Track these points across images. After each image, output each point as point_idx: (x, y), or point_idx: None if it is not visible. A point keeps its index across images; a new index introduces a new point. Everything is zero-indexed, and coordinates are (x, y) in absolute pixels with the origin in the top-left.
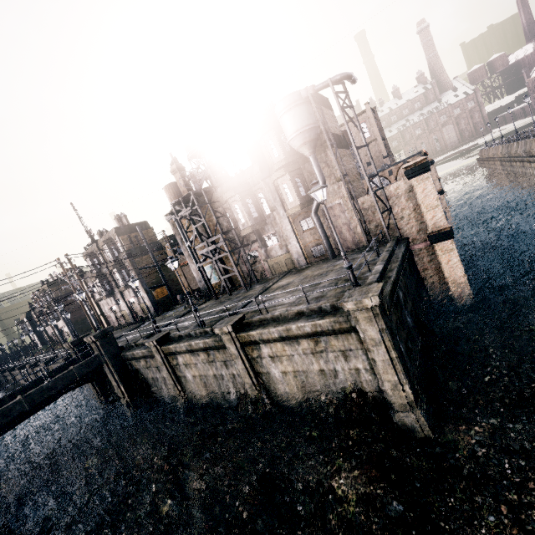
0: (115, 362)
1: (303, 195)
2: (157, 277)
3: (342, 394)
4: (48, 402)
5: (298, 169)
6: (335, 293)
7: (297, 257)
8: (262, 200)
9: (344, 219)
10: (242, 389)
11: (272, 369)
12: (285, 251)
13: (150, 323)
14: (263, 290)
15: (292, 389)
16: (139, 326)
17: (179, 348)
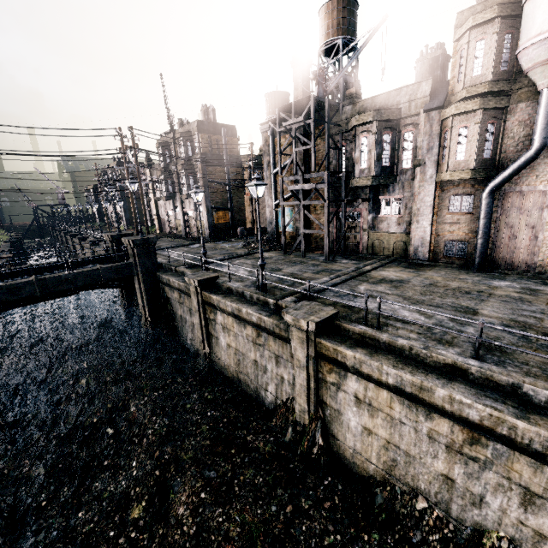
0: (148, 279)
1: (484, 155)
2: (224, 198)
3: (469, 536)
4: (66, 293)
5: (501, 108)
6: (541, 362)
7: (417, 245)
8: (406, 143)
9: (535, 219)
10: (285, 401)
11: (350, 412)
12: (403, 229)
13: (200, 247)
14: (358, 273)
15: (367, 456)
16: (187, 245)
17: (223, 304)
